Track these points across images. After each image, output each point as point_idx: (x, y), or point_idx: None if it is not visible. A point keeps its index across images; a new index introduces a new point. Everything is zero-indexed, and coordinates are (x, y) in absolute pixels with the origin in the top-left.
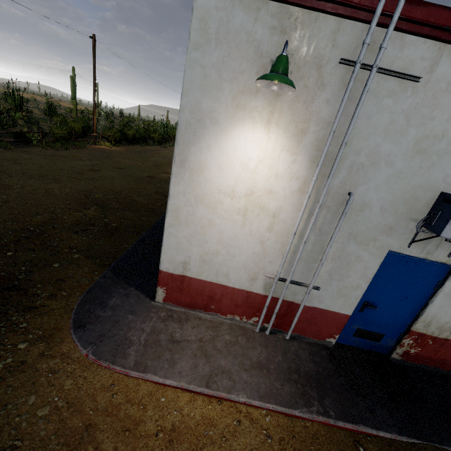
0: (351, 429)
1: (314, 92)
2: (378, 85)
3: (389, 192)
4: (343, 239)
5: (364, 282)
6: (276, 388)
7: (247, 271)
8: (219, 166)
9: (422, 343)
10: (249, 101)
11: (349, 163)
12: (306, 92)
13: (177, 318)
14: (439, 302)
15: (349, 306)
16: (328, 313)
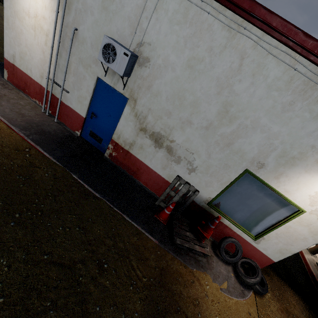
0: (33, 145)
1: None
2: None
3: (94, 34)
4: (77, 61)
5: (88, 95)
6: (16, 120)
7: (39, 71)
8: None
9: (117, 150)
10: None
11: (75, 7)
12: None
13: (5, 86)
14: (122, 122)
15: (83, 111)
16: (75, 112)
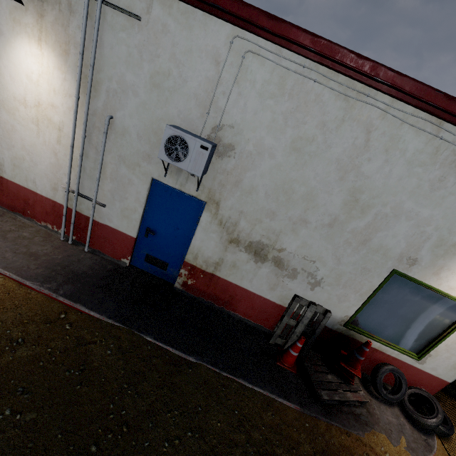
0: (69, 305)
1: (68, 17)
2: (113, 19)
3: (141, 121)
4: (115, 160)
5: (139, 206)
6: (29, 268)
7: (49, 181)
8: (11, 75)
9: (195, 275)
10: (23, 17)
11: (106, 88)
12: (62, 16)
13: None
14: (200, 236)
15: (133, 229)
16: (118, 233)
